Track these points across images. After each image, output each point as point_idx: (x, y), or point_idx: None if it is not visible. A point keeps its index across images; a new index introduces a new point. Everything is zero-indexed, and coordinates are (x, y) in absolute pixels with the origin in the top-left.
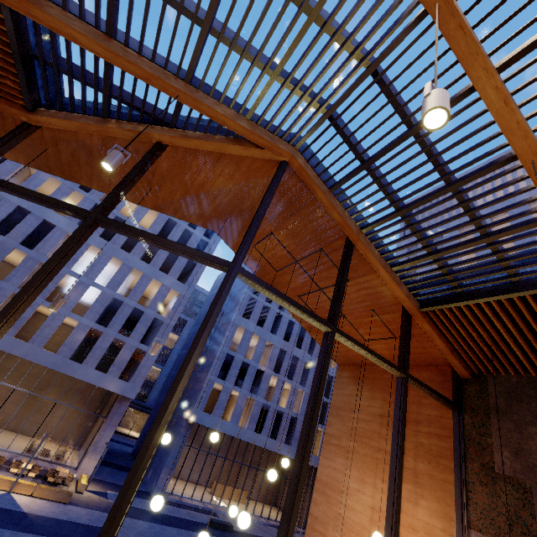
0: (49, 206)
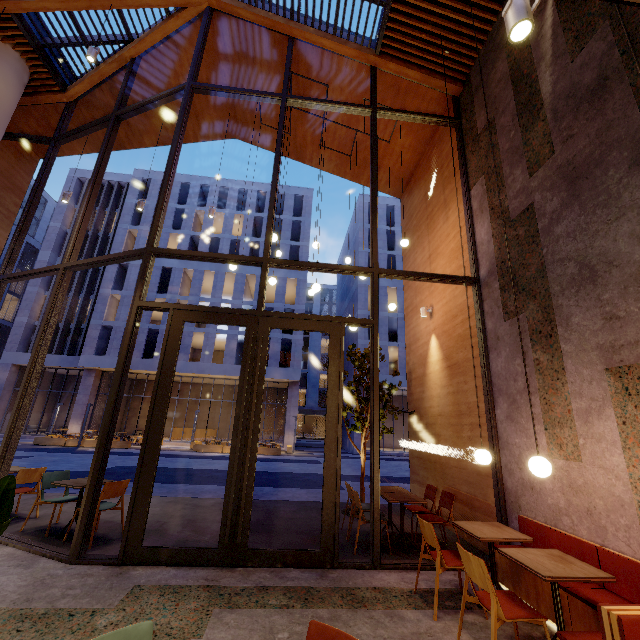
0: (95, 129)
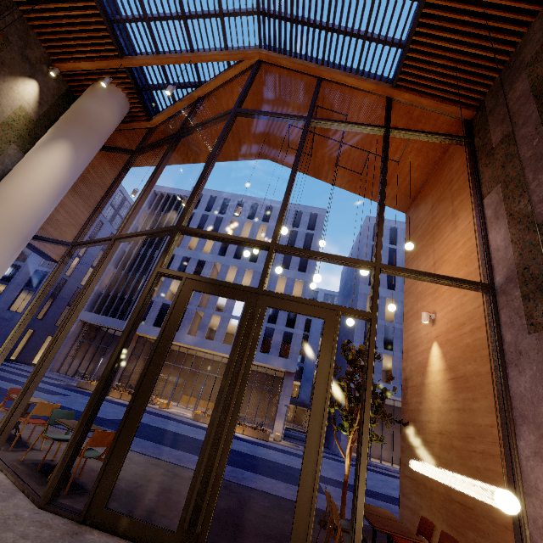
0: (163, 144)
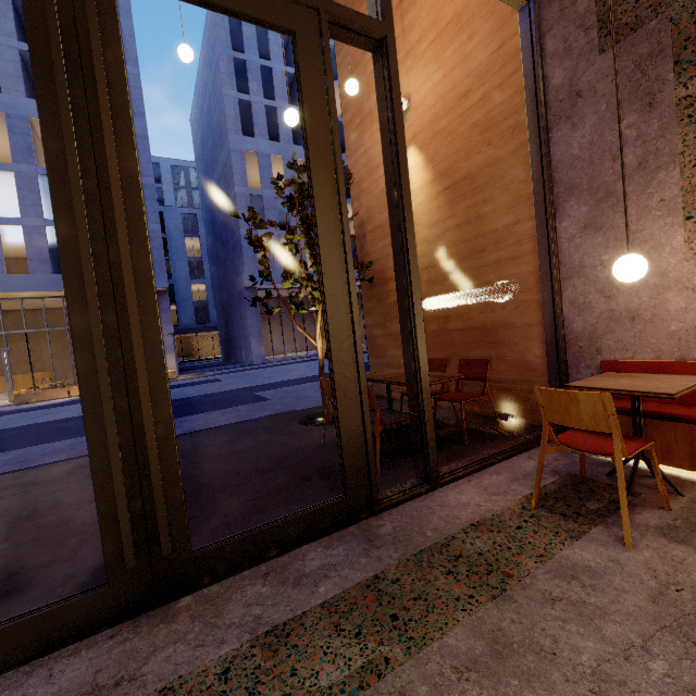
0: None
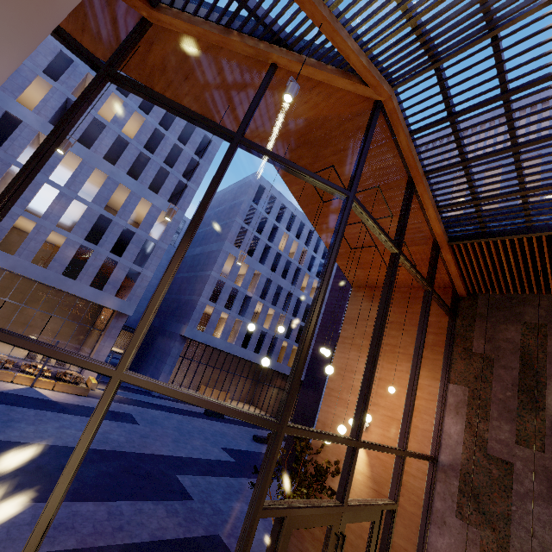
0: (193, 122)
